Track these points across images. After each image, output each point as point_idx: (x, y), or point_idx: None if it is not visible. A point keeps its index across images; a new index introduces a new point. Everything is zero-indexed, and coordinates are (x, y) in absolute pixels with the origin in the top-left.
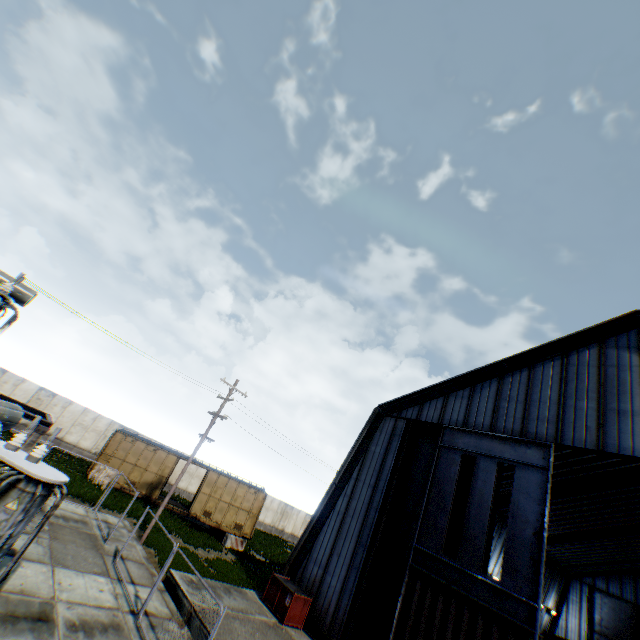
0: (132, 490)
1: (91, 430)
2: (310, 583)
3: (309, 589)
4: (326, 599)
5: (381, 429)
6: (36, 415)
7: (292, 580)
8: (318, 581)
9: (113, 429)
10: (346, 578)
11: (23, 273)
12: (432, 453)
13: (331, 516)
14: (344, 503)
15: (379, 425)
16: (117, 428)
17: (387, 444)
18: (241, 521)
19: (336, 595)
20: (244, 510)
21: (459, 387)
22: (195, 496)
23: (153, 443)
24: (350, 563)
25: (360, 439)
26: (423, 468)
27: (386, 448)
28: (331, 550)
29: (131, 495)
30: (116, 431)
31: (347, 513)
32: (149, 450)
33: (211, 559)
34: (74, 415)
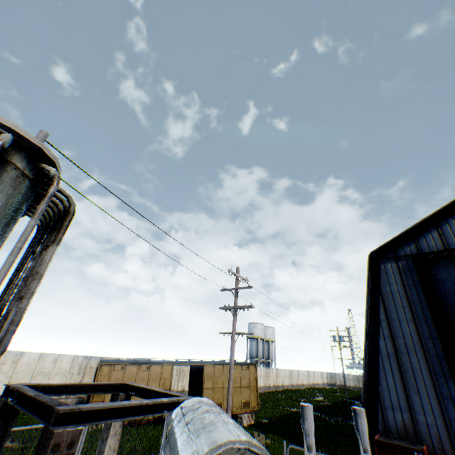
0: (141, 418)
1: (54, 374)
2: (401, 430)
3: (404, 436)
4: (433, 439)
5: (384, 271)
6: (165, 397)
7: (386, 436)
8: (410, 425)
9: (77, 364)
10: (443, 411)
11: (42, 131)
12: (450, 275)
13: (381, 361)
14: (389, 345)
15: (380, 269)
16: (81, 361)
17: (401, 281)
18: (246, 398)
19: (443, 431)
20: (245, 387)
21: (445, 216)
22: (189, 394)
23: (141, 361)
24: (437, 396)
25: (369, 285)
26: (450, 290)
27: (402, 285)
28: (404, 391)
29: (141, 424)
30: (100, 364)
31: (399, 352)
32: (142, 370)
33: (272, 451)
34: (29, 366)
